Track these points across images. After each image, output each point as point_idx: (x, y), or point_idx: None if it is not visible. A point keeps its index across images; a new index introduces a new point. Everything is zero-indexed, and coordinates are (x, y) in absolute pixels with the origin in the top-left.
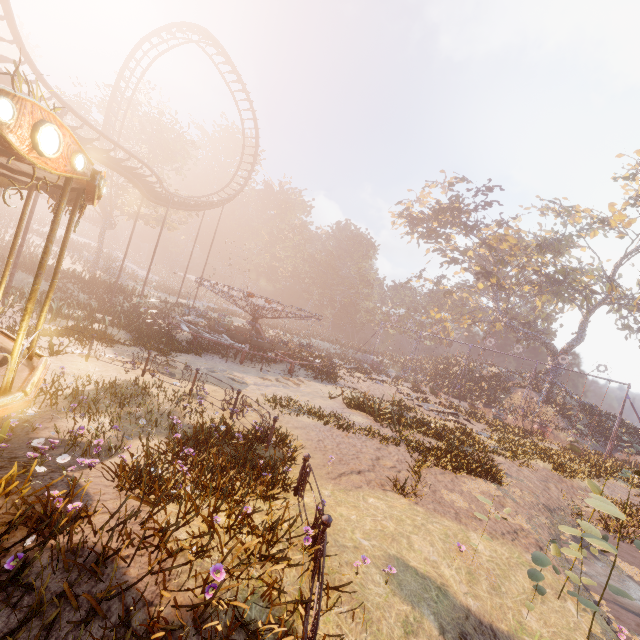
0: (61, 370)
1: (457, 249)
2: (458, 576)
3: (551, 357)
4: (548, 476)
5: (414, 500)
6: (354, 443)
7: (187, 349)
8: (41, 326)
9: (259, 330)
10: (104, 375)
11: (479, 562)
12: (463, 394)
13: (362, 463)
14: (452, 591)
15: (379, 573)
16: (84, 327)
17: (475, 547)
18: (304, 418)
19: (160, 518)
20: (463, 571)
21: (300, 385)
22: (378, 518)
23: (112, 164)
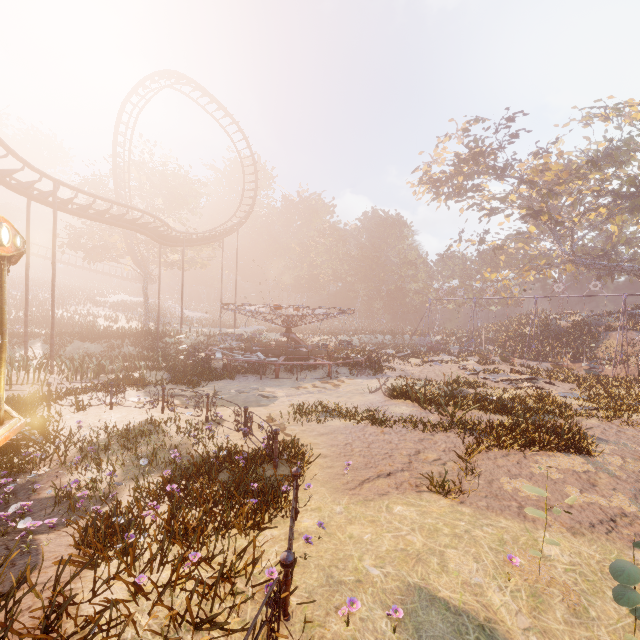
0: (83, 424)
1: (493, 198)
2: (515, 603)
3: None
4: None
5: (456, 499)
6: (390, 439)
7: (221, 375)
8: (3, 389)
9: (296, 340)
10: (124, 420)
11: (550, 575)
12: (543, 354)
13: (395, 462)
14: (503, 629)
15: (387, 616)
16: (123, 377)
17: (546, 552)
18: (334, 421)
19: (84, 585)
20: (523, 593)
21: (339, 386)
22: (402, 532)
23: (116, 222)
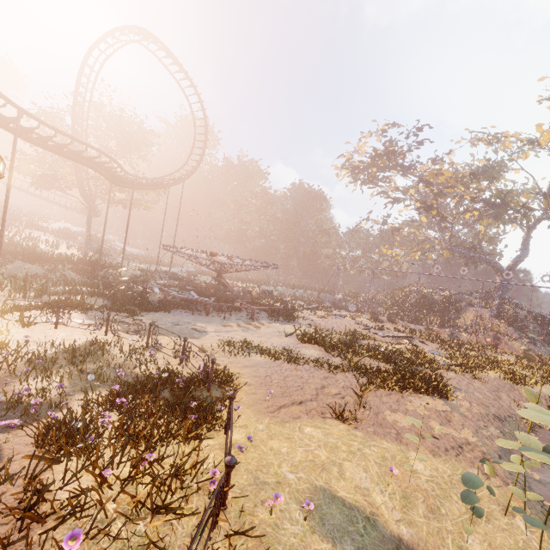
0: (29, 339)
1: (398, 189)
2: (391, 502)
3: (498, 275)
4: (499, 386)
5: (352, 425)
6: (301, 375)
7: (157, 308)
8: None
9: (225, 284)
10: (69, 339)
11: (416, 484)
12: (419, 319)
13: (305, 393)
14: (382, 520)
15: (300, 509)
16: (65, 300)
17: (414, 467)
18: (256, 357)
19: (53, 476)
20: (397, 496)
21: (260, 327)
22: (311, 448)
23: (73, 156)
